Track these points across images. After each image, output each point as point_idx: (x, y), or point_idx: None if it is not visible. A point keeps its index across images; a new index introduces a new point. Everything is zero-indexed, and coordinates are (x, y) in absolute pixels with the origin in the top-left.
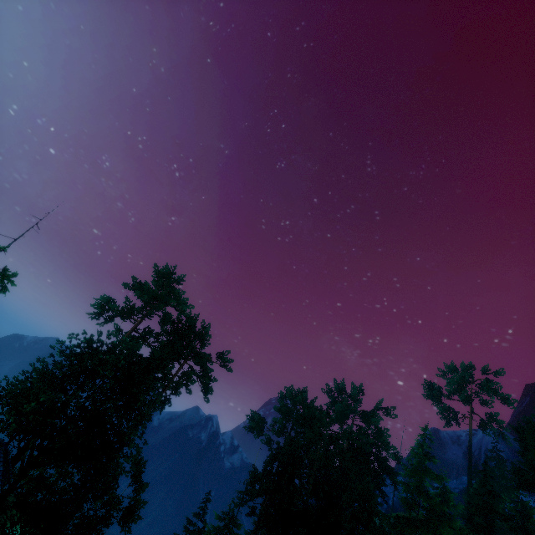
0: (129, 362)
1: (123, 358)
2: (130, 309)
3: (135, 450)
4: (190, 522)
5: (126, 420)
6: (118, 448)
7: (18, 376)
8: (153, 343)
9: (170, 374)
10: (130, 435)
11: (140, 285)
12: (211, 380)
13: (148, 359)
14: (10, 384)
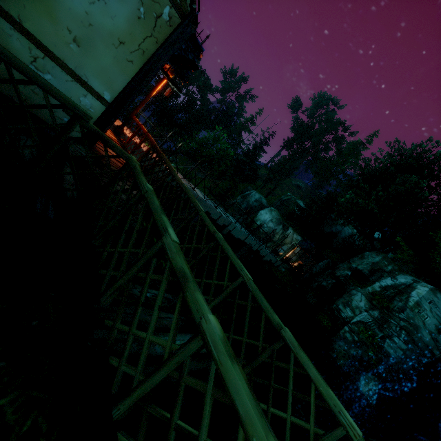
0: None
1: None
2: None
3: None
4: None
5: None
6: None
7: None
8: None
9: None
10: None
11: None
12: None
13: None
14: None
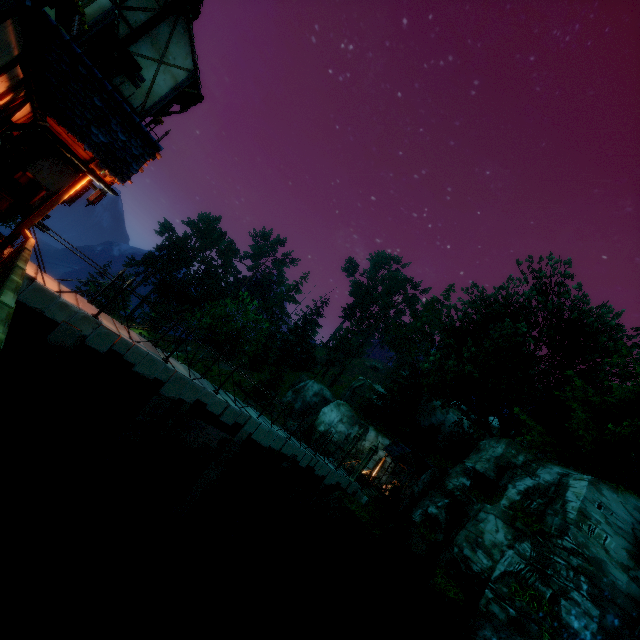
0: None
1: None
2: None
3: None
4: (91, 275)
5: None
6: None
7: None
8: None
9: None
10: None
11: None
12: None
13: None
14: None
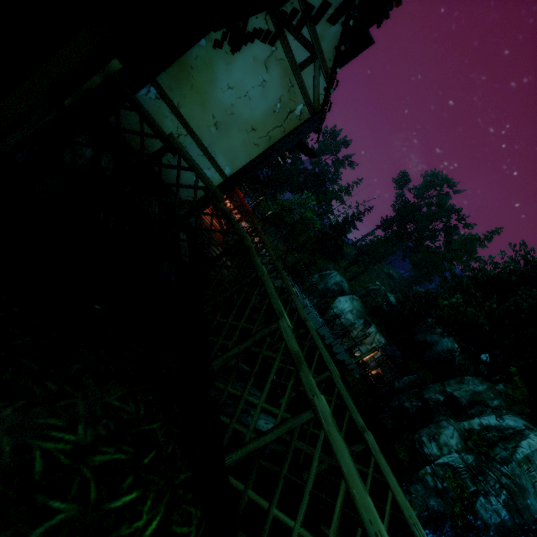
0: None
1: None
2: None
3: None
4: None
5: None
6: None
7: None
8: None
9: None
10: None
11: None
12: None
13: None
14: None
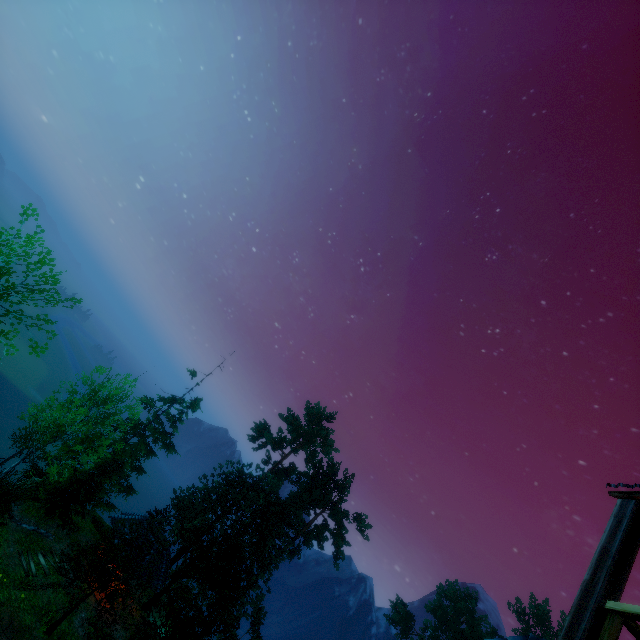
0: (269, 499)
1: (263, 495)
2: (280, 441)
3: (256, 596)
4: None
5: (257, 558)
6: (245, 586)
7: (188, 489)
8: (294, 482)
9: (304, 522)
10: (257, 577)
11: (293, 418)
12: (344, 543)
13: (283, 503)
14: (182, 492)
